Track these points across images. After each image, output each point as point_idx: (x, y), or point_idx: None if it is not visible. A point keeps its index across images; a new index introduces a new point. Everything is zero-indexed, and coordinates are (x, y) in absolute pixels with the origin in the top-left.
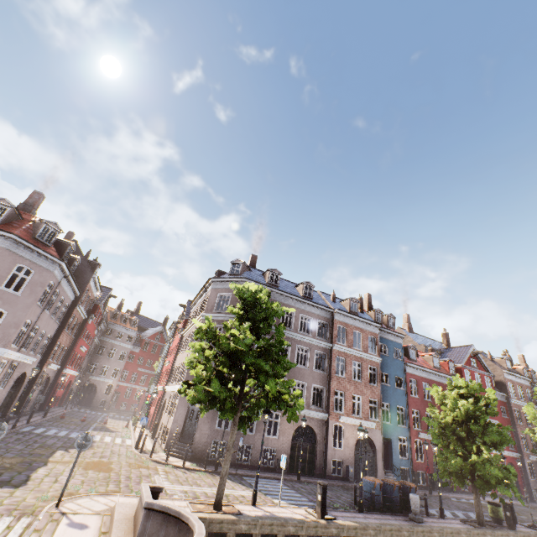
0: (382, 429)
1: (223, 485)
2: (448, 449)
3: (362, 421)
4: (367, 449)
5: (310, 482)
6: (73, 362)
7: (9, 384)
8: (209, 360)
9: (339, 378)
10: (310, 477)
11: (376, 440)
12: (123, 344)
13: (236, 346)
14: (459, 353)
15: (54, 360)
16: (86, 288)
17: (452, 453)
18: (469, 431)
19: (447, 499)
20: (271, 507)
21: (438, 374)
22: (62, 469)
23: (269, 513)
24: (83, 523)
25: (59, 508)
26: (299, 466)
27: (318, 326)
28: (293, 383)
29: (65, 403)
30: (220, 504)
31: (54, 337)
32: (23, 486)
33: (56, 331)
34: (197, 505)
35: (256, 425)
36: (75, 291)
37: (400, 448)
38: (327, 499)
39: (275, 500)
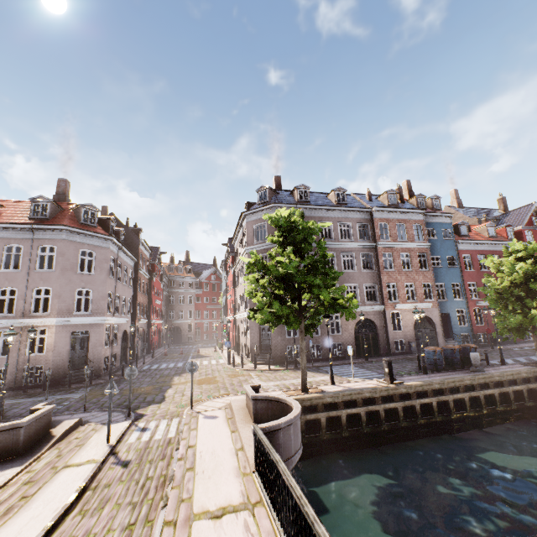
0: (438, 306)
1: (305, 376)
2: (506, 310)
3: (417, 304)
4: (425, 326)
5: (377, 361)
6: (155, 314)
7: (119, 341)
8: (265, 287)
9: (389, 273)
10: (377, 357)
11: (433, 317)
12: (187, 290)
13: (285, 271)
14: (518, 216)
15: (141, 316)
16: (139, 253)
17: (511, 313)
18: (528, 290)
19: (509, 350)
20: (347, 383)
21: (494, 243)
22: (183, 387)
23: (347, 388)
24: (214, 416)
25: (193, 410)
26: (365, 351)
27: (358, 229)
28: (344, 288)
29: (162, 344)
30: (306, 388)
31: (133, 299)
32: (164, 402)
33: (132, 294)
34: (289, 392)
35: (320, 328)
36: (132, 258)
37: (459, 318)
38: (394, 370)
39: (350, 378)
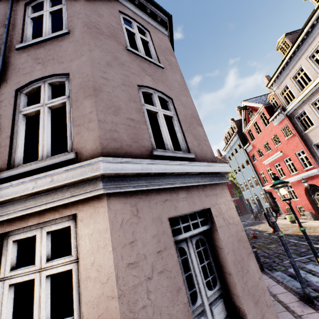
0: None
1: None
2: None
3: None
4: None
5: None
6: None
7: None
8: None
9: None
10: None
11: None
12: None
13: None
14: None
15: None
16: None
17: None
18: None
19: None
20: None
21: None
22: None
23: None
24: None
25: None
26: None
27: None
28: None
29: None
30: None
31: None
32: None
33: None
34: None
35: None
36: None
37: None
38: None
39: None
